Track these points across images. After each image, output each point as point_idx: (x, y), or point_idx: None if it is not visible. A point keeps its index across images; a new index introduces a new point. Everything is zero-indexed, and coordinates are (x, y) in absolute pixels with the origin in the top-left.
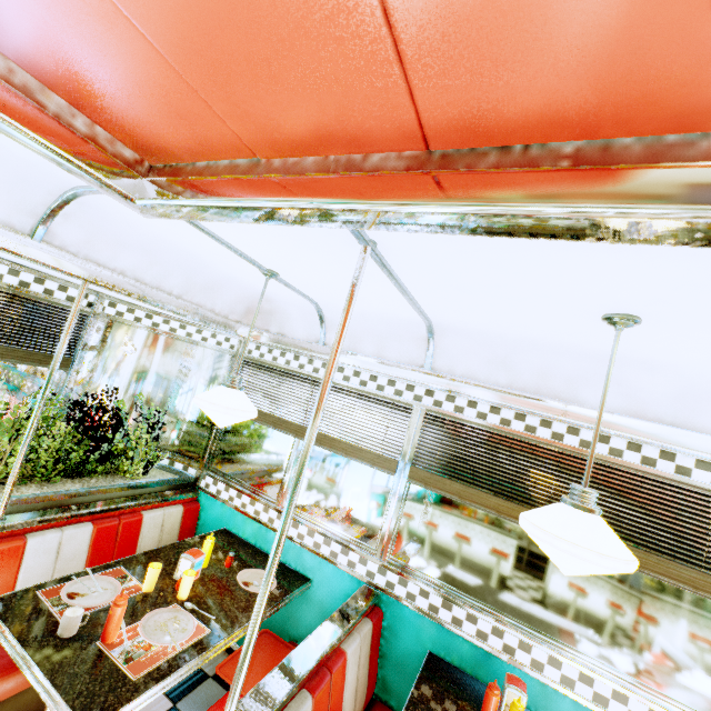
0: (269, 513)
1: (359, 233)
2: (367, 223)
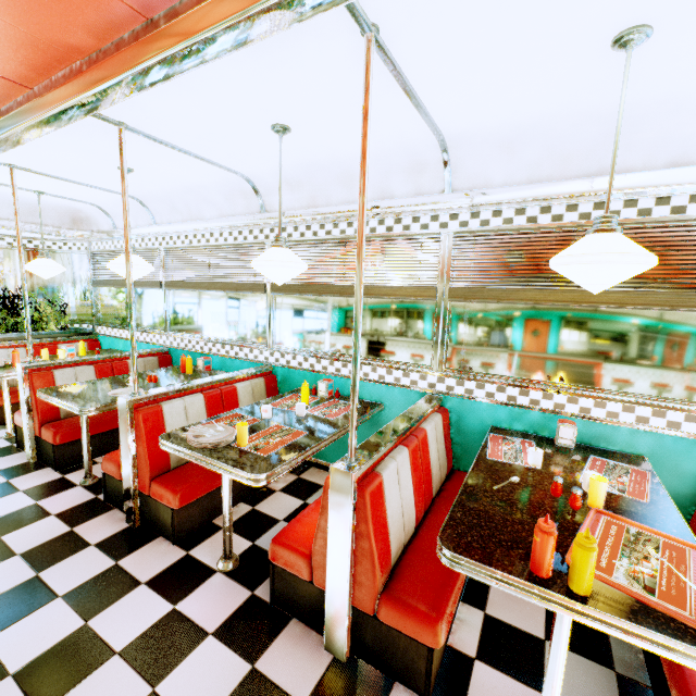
0: (125, 333)
1: None
2: None
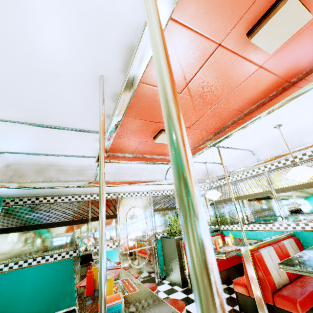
0: (244, 226)
1: (214, 146)
2: (213, 145)
